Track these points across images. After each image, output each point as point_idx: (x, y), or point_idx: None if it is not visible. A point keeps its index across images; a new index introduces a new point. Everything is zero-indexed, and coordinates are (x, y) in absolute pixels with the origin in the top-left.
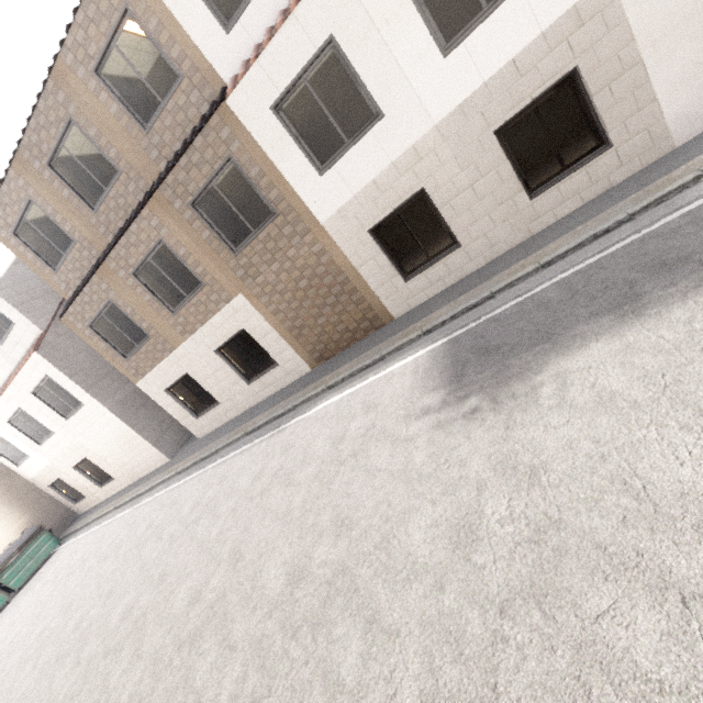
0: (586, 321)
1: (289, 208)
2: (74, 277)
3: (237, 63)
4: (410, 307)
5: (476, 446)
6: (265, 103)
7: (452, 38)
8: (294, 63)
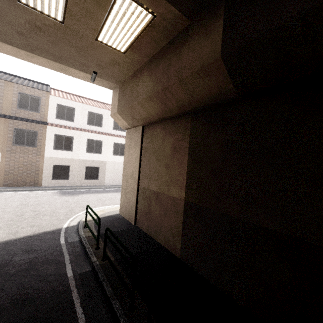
0: (87, 193)
1: (40, 148)
2: None
3: (53, 122)
4: (48, 185)
5: (68, 198)
6: (54, 132)
7: (88, 151)
8: (65, 134)
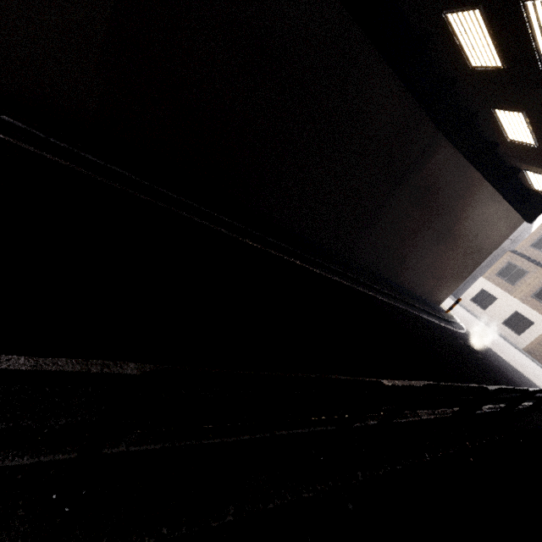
0: None
1: None
2: (529, 254)
3: None
4: None
5: None
6: None
7: None
8: None
